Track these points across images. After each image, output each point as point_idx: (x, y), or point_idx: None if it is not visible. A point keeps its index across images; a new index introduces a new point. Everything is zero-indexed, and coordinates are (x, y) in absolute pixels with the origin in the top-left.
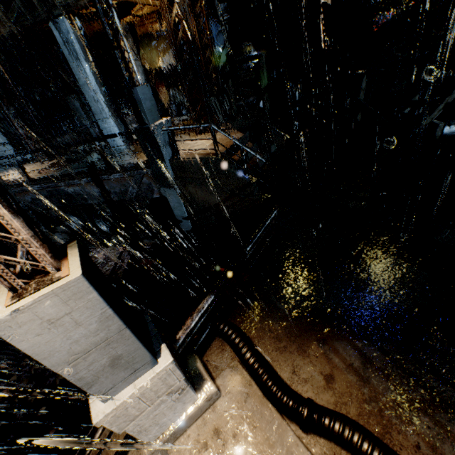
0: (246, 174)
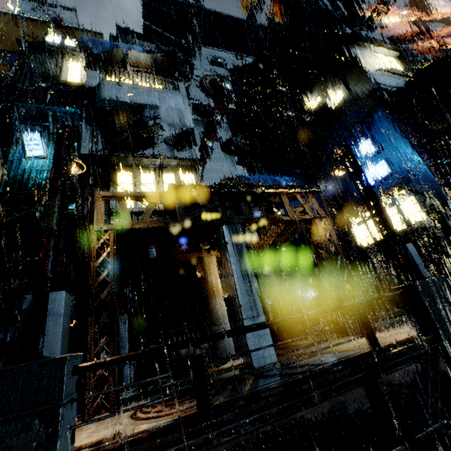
0: None
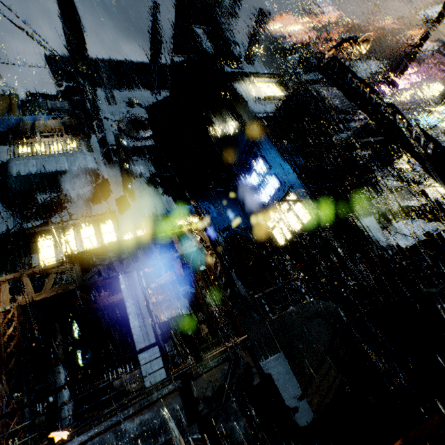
0: (336, 303)
